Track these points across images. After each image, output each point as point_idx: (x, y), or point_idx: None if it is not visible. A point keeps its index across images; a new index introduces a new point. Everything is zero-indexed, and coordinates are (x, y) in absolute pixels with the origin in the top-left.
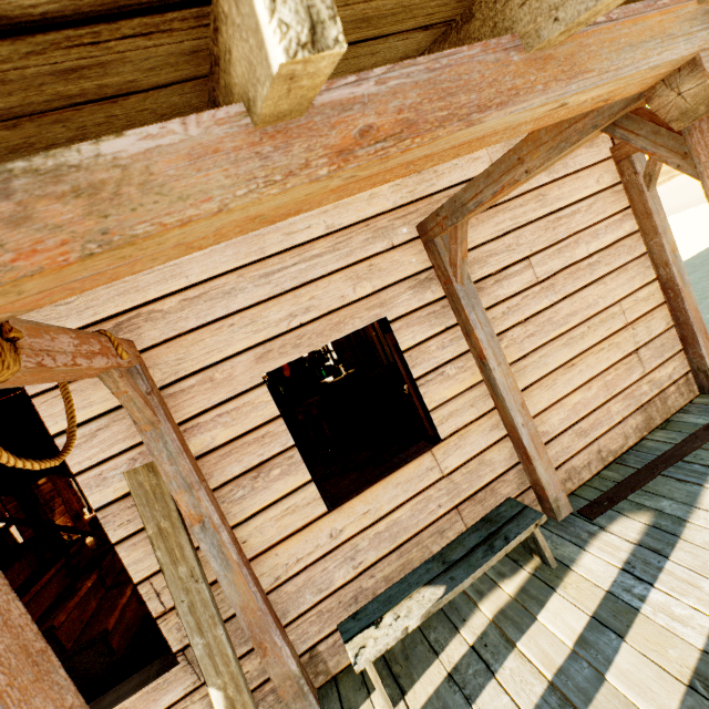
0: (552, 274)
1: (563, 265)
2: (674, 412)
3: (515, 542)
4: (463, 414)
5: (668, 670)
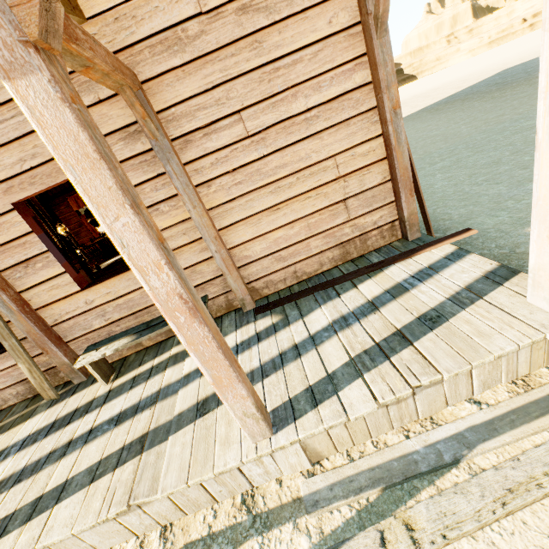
0: (264, 128)
1: (277, 119)
2: (372, 250)
3: None
4: (177, 240)
5: (199, 394)
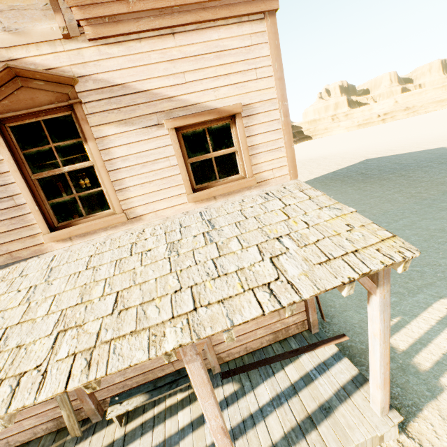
0: None
1: None
2: (291, 335)
3: (179, 387)
4: None
5: None
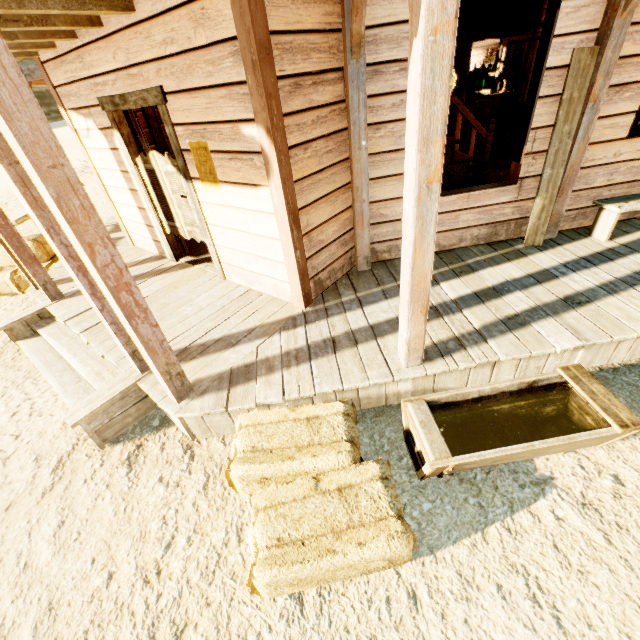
0: None
1: None
2: None
3: None
4: None
5: None
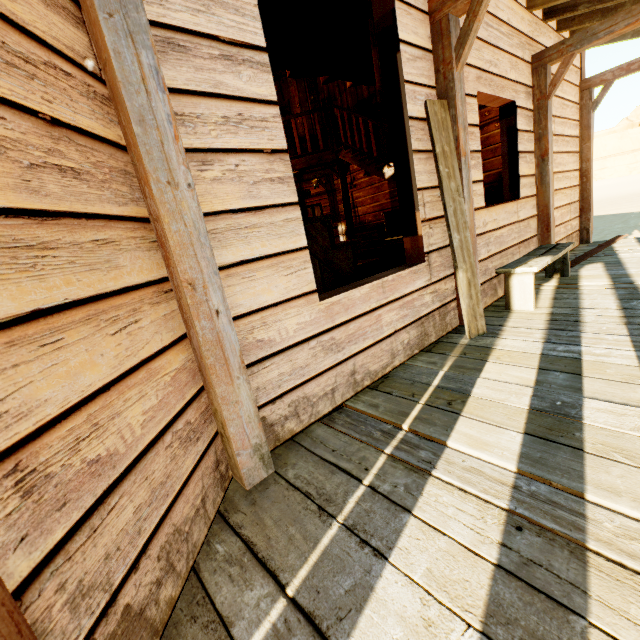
0: (558, 134)
1: (561, 133)
2: (573, 248)
3: (569, 248)
4: (527, 189)
5: None
